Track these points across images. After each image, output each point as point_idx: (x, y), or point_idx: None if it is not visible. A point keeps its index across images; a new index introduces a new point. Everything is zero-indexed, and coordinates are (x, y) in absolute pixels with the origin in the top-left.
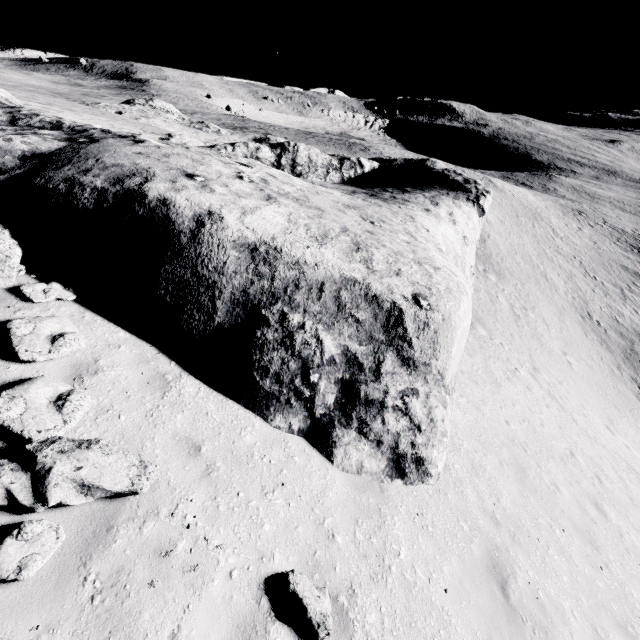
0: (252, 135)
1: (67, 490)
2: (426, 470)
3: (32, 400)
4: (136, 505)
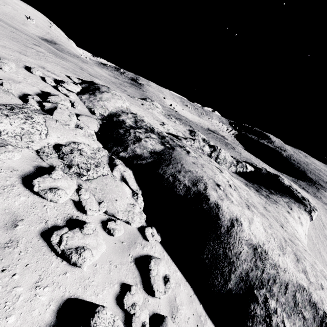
0: (188, 127)
1: None
2: None
3: None
4: None
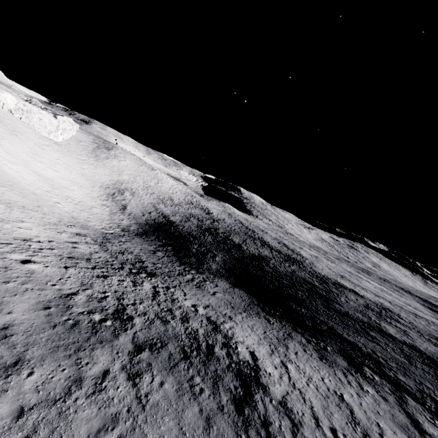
0: None
1: None
2: None
3: None
4: None
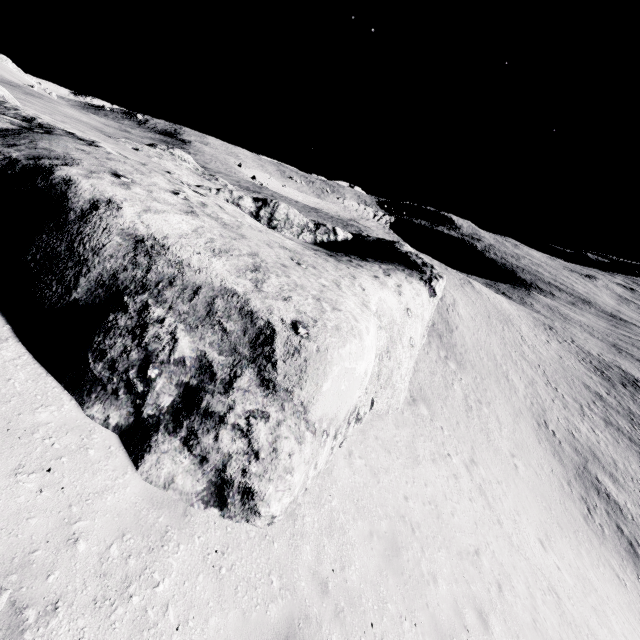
0: (256, 195)
1: None
2: (255, 507)
3: None
4: None
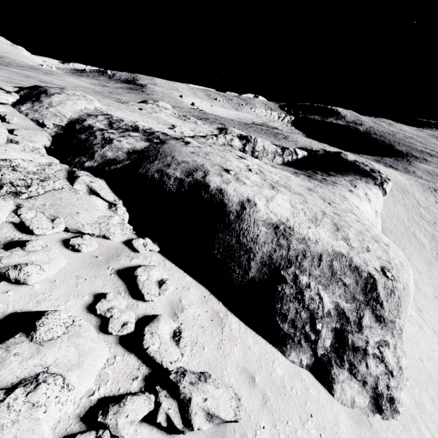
0: (216, 125)
1: (200, 417)
2: (395, 408)
3: (162, 335)
4: (232, 429)
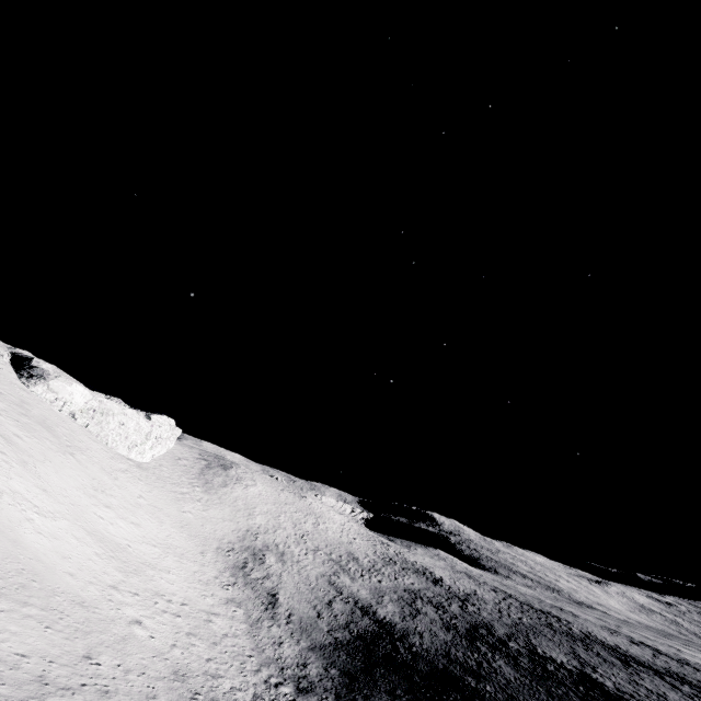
0: None
1: None
2: (31, 388)
3: None
4: None
